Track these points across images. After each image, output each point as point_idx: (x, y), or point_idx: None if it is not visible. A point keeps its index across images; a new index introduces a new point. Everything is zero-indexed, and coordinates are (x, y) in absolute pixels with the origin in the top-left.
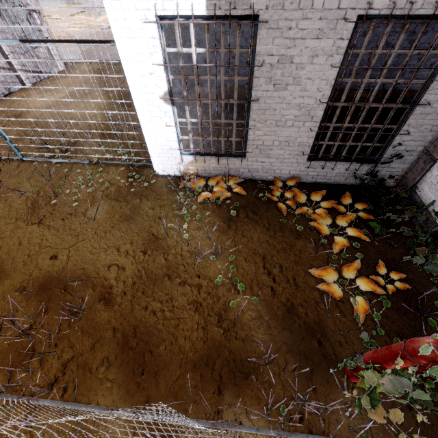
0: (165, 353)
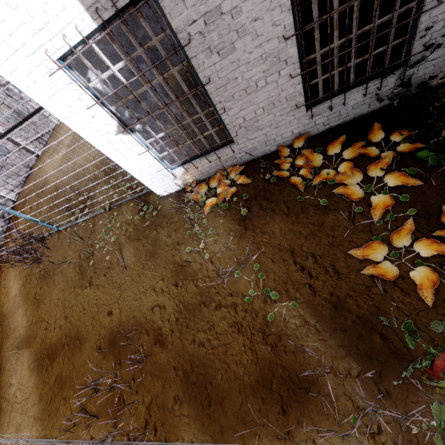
0: (223, 382)
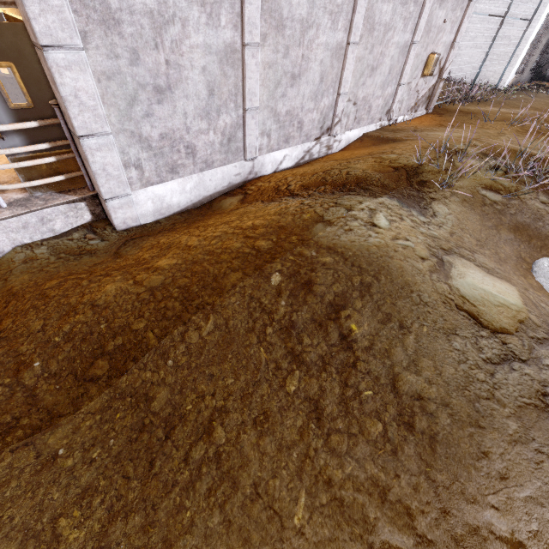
0: None
